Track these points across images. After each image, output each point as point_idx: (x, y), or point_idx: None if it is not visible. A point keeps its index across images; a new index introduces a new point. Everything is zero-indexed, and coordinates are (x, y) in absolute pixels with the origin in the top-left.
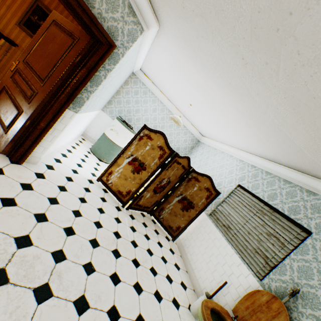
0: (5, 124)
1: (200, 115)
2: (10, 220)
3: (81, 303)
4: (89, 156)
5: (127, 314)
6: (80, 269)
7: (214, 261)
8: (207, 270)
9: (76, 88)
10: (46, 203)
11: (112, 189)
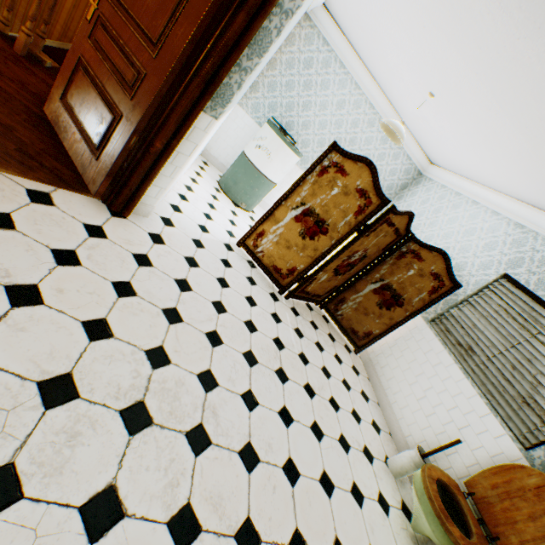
0: (93, 140)
1: (449, 119)
2: (133, 322)
3: (247, 454)
4: (218, 197)
5: (308, 471)
6: (238, 402)
7: (432, 400)
8: (417, 410)
9: (222, 63)
10: (175, 290)
11: (262, 263)
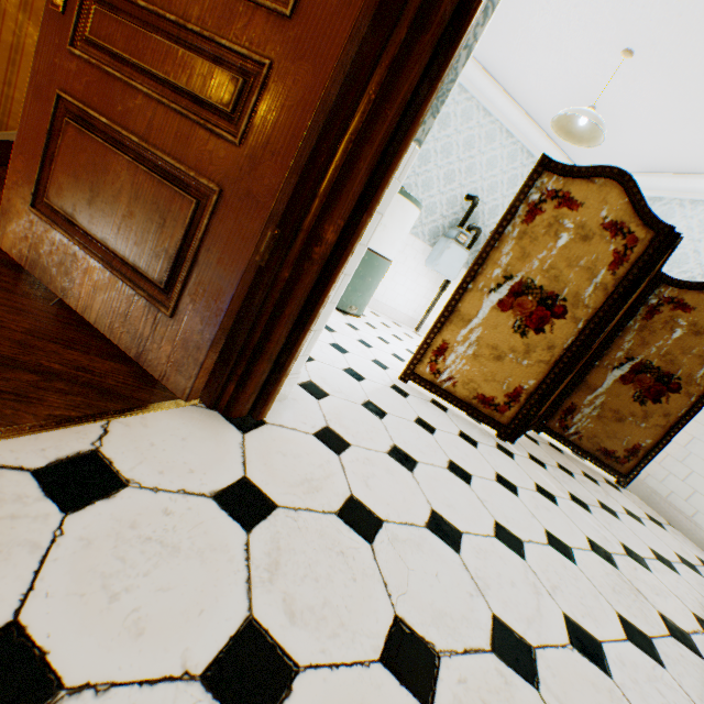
0: (147, 272)
1: (659, 84)
2: None
3: None
4: None
5: None
6: None
7: None
8: None
9: None
10: (451, 560)
11: (455, 397)
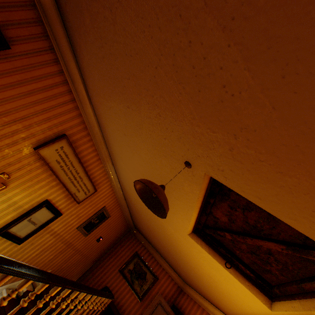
0: None
1: None
2: None
3: None
4: None
5: None
6: None
7: None
8: None
9: None
10: None
11: None
